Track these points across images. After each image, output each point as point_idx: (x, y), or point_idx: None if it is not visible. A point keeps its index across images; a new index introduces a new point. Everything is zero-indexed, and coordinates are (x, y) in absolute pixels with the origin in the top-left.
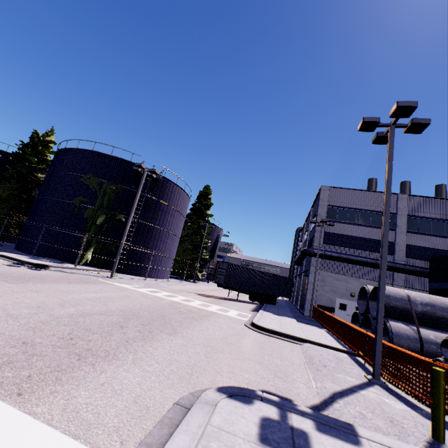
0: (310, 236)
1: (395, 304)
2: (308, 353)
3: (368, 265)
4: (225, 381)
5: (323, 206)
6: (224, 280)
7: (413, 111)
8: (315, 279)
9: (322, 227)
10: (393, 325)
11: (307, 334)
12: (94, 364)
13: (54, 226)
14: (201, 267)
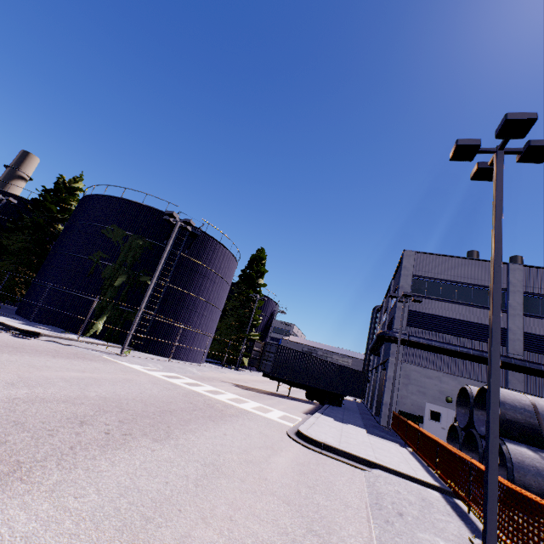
0: (390, 317)
1: (513, 416)
2: (376, 488)
3: (470, 358)
4: (208, 539)
5: (407, 277)
6: (271, 368)
7: (530, 127)
8: (395, 374)
9: (405, 303)
10: (512, 450)
11: (379, 455)
12: None
13: (64, 286)
14: (249, 351)
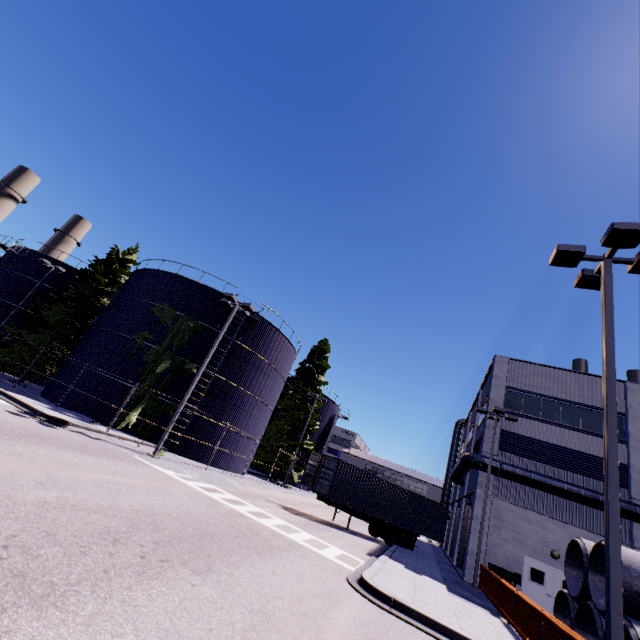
0: (477, 435)
1: None
2: None
3: (582, 500)
4: None
5: (499, 388)
6: (328, 489)
7: None
8: (484, 512)
9: (496, 421)
10: None
11: (464, 624)
12: (6, 610)
13: (100, 368)
14: (301, 464)
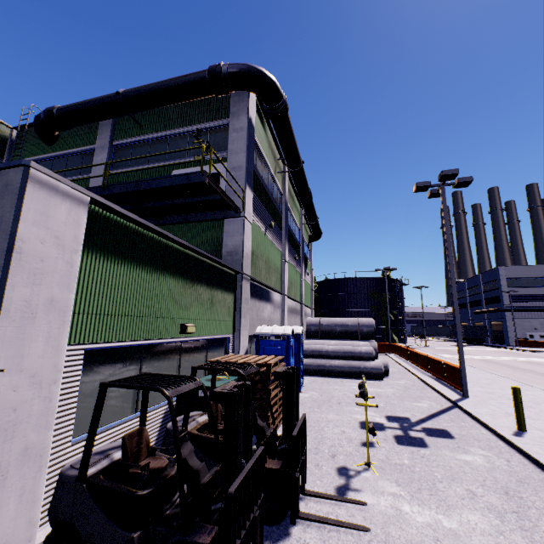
0: (488, 295)
1: None
2: None
3: (542, 311)
4: None
5: (503, 279)
6: (464, 335)
7: None
8: (514, 324)
9: (510, 294)
10: None
11: None
12: None
13: None
14: None
